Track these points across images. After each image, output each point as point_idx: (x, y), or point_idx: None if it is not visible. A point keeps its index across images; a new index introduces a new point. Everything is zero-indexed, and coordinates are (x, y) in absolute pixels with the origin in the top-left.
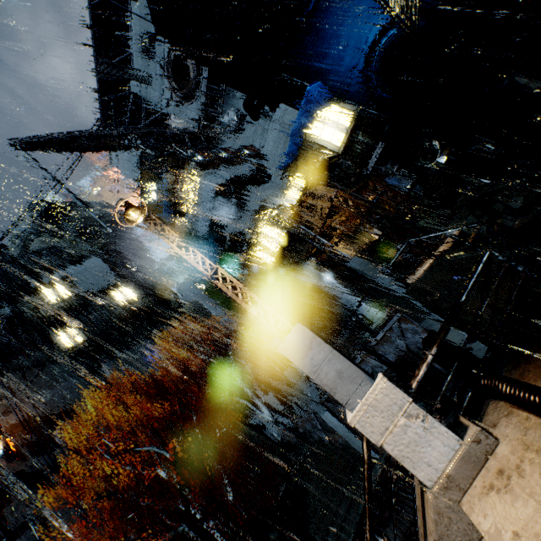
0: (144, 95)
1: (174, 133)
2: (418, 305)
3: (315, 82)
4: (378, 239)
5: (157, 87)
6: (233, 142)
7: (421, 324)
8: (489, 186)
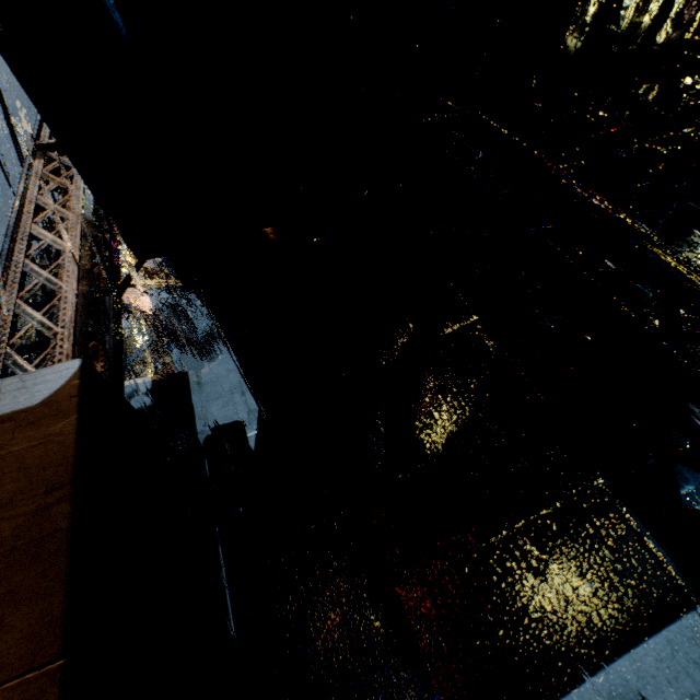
0: None
1: (176, 332)
2: None
3: None
4: None
5: None
6: None
7: None
8: None
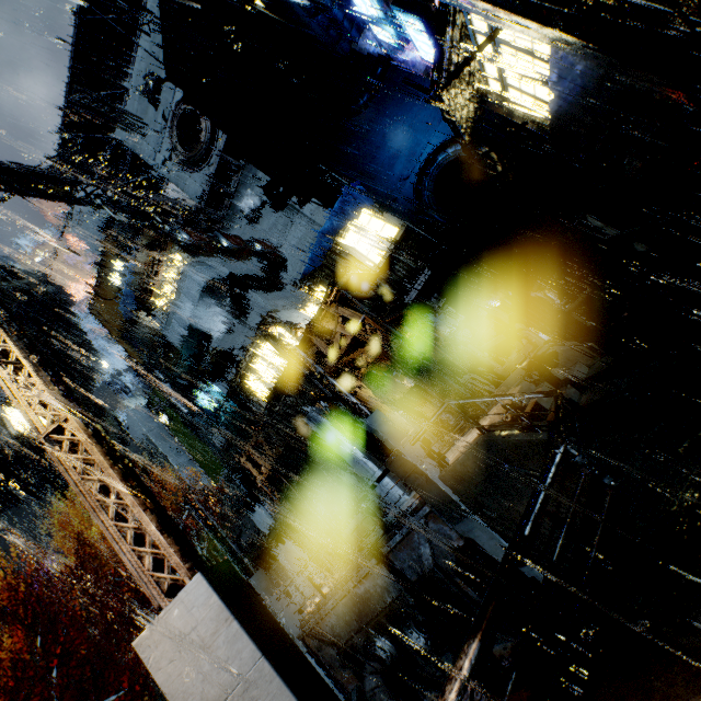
0: (132, 145)
1: (161, 201)
2: (455, 499)
3: (357, 182)
4: (412, 389)
5: (153, 141)
6: (244, 231)
7: (456, 527)
8: (549, 345)
